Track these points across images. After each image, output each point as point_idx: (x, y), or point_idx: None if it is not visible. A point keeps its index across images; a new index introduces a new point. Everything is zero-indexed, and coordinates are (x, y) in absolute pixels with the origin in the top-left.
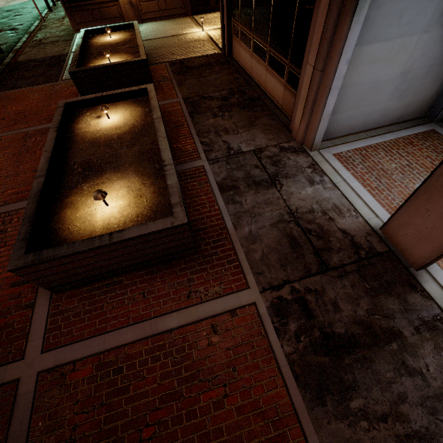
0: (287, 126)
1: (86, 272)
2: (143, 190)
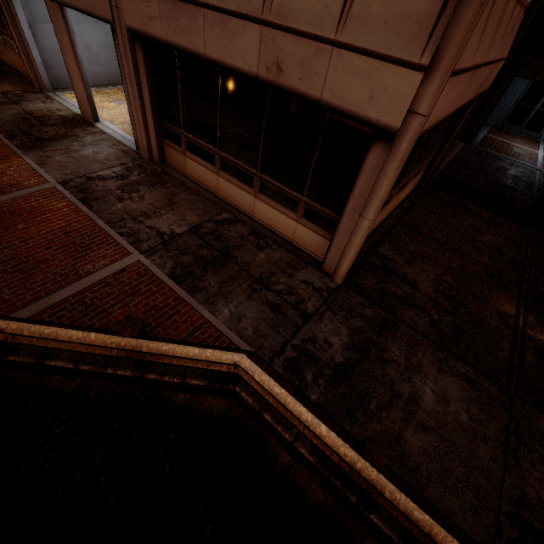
0: (32, 83)
1: None
2: None
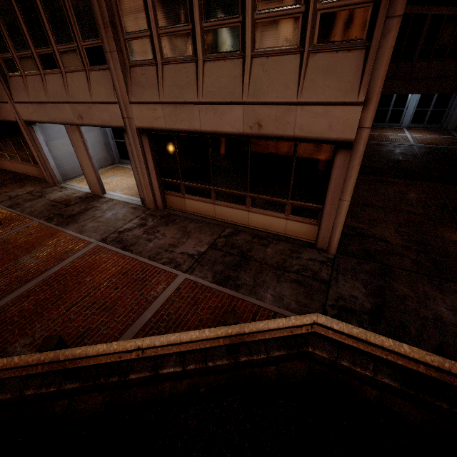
0: (46, 181)
1: None
2: None
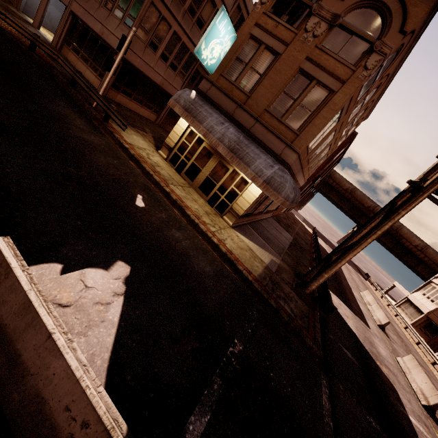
0: (12, 4)
1: None
2: None
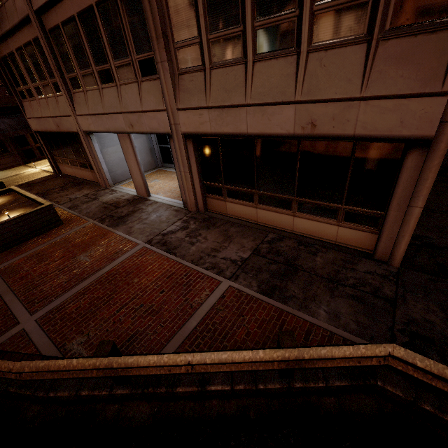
0: (99, 185)
1: (8, 238)
2: (27, 209)
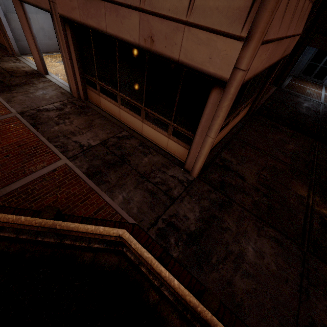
0: (8, 51)
1: None
2: None
